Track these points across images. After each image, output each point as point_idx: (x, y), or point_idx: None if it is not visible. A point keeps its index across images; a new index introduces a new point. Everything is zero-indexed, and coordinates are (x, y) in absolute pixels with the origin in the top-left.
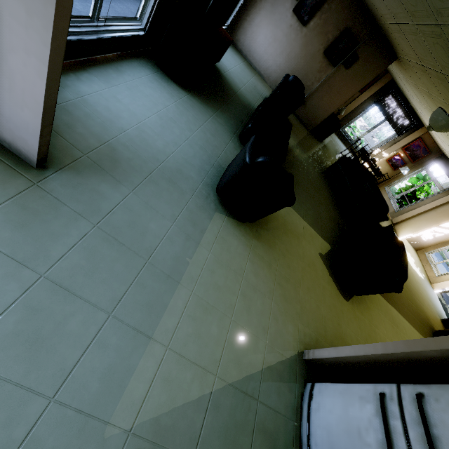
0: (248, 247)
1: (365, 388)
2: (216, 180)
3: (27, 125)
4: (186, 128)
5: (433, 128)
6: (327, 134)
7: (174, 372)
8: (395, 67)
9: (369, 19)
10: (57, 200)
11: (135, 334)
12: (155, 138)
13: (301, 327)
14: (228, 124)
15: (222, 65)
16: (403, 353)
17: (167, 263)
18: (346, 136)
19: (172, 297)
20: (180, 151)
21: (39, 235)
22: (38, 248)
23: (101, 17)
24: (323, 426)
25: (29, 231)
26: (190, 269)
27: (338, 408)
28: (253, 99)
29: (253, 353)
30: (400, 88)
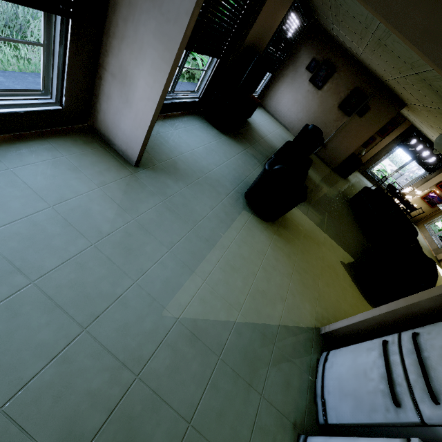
0: (270, 238)
1: (372, 342)
2: (245, 190)
3: (137, 138)
4: (223, 156)
5: (439, 150)
6: (350, 171)
7: (208, 298)
8: (409, 113)
9: (374, 79)
10: (144, 183)
11: (184, 266)
12: (202, 160)
13: (318, 309)
14: (256, 157)
15: (253, 120)
16: (403, 309)
17: (206, 232)
18: (374, 176)
19: (209, 253)
20: (219, 169)
21: (134, 199)
22: (133, 205)
23: (175, 91)
24: (335, 377)
25: (129, 196)
26: (222, 240)
27: (348, 361)
28: (278, 143)
29: (271, 310)
30: (421, 132)
